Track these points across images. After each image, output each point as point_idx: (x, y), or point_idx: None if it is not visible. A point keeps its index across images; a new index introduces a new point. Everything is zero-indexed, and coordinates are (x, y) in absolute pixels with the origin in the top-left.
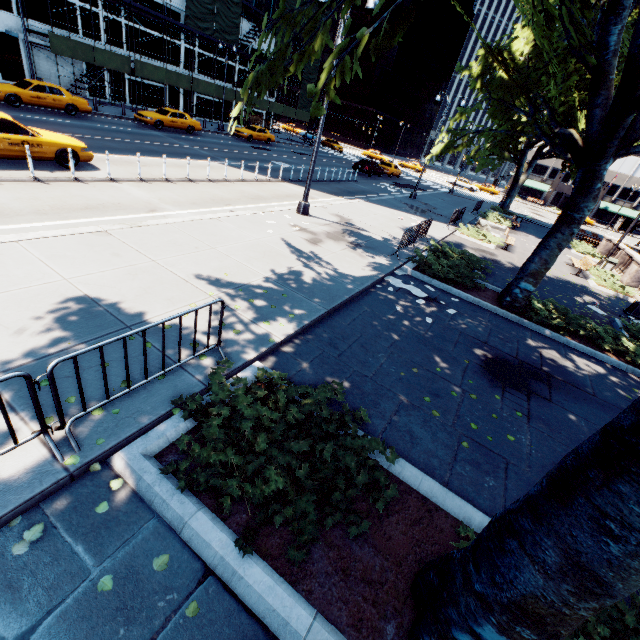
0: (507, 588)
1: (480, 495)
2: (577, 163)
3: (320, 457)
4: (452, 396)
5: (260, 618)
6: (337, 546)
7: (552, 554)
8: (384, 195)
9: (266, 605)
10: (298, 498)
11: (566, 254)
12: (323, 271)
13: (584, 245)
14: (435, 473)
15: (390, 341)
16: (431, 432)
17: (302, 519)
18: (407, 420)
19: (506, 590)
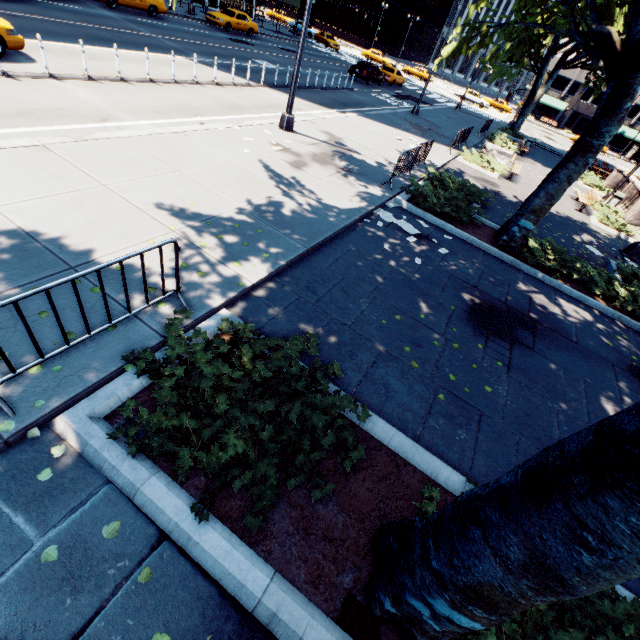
0: (464, 573)
1: (450, 448)
2: (609, 74)
3: (287, 417)
4: (434, 345)
5: (216, 580)
6: (300, 506)
7: (516, 551)
8: (383, 109)
9: (222, 569)
10: (260, 461)
11: (572, 186)
12: (305, 202)
13: (592, 176)
14: (407, 427)
15: (374, 285)
16: (408, 384)
17: (262, 484)
18: (384, 372)
19: (463, 574)
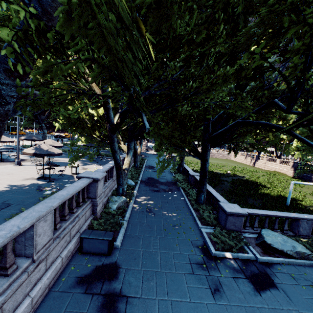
0: None
1: None
2: None
3: None
4: None
5: None
6: None
7: None
8: None
9: None
10: None
11: None
12: None
13: None
14: None
15: None
16: None
17: None
18: None
19: None
